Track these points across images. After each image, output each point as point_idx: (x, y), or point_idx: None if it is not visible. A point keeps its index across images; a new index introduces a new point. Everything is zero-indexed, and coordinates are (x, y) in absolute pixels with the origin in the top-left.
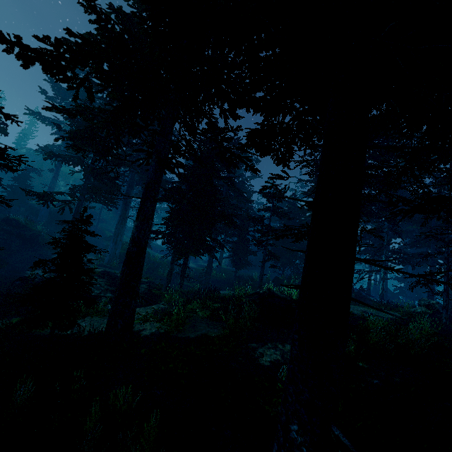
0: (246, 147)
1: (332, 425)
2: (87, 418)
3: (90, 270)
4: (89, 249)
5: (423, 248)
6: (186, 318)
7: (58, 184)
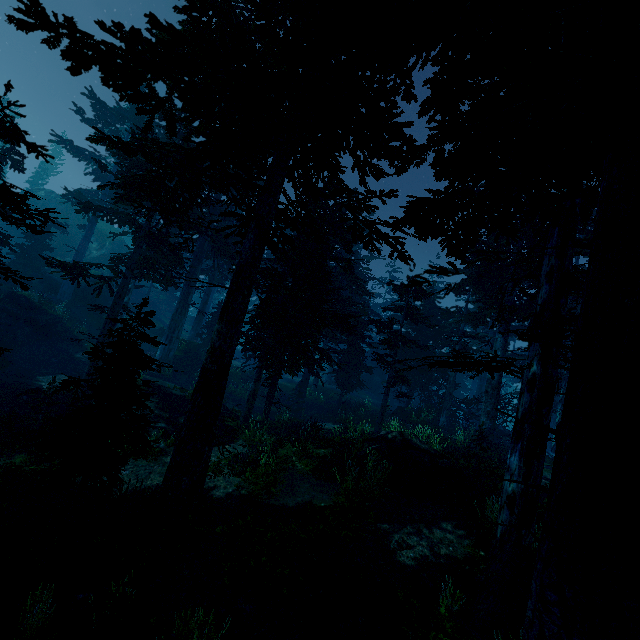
0: (401, 223)
1: None
2: None
3: (144, 396)
4: (147, 365)
5: None
6: (278, 471)
7: (89, 246)
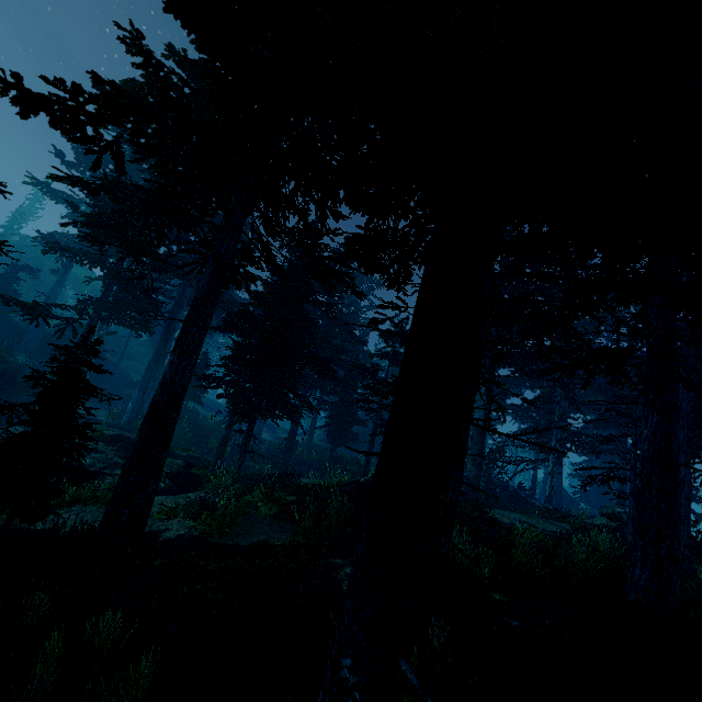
0: (345, 258)
1: (400, 657)
2: (39, 657)
3: (87, 425)
4: (89, 392)
5: (615, 432)
6: (238, 515)
7: (65, 294)
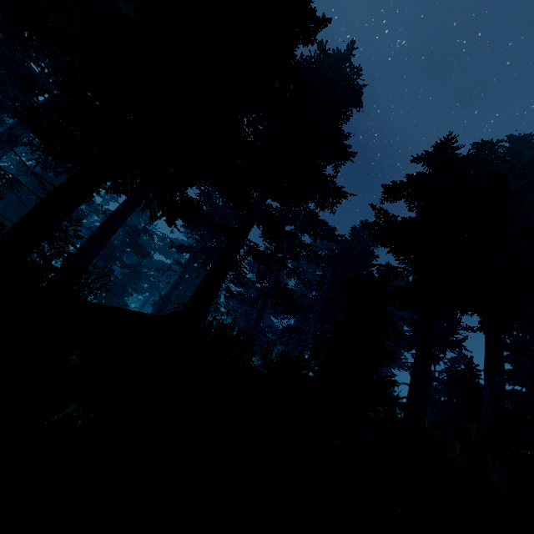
0: None
1: None
2: None
3: None
4: None
5: None
6: None
7: None
